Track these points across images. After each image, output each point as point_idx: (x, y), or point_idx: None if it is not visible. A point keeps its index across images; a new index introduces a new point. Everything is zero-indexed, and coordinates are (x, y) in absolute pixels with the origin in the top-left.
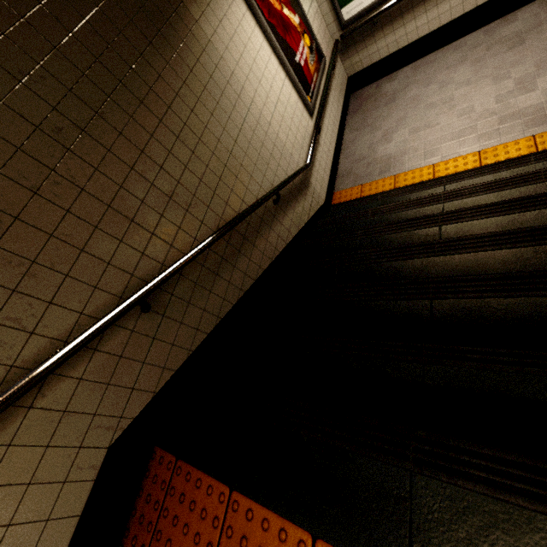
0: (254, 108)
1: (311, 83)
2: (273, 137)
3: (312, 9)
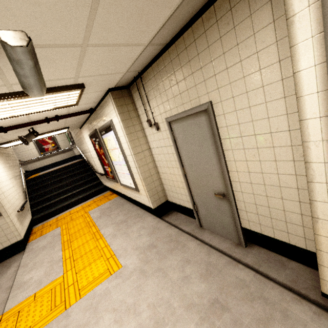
0: (17, 149)
1: (47, 151)
2: (19, 154)
3: (64, 141)
